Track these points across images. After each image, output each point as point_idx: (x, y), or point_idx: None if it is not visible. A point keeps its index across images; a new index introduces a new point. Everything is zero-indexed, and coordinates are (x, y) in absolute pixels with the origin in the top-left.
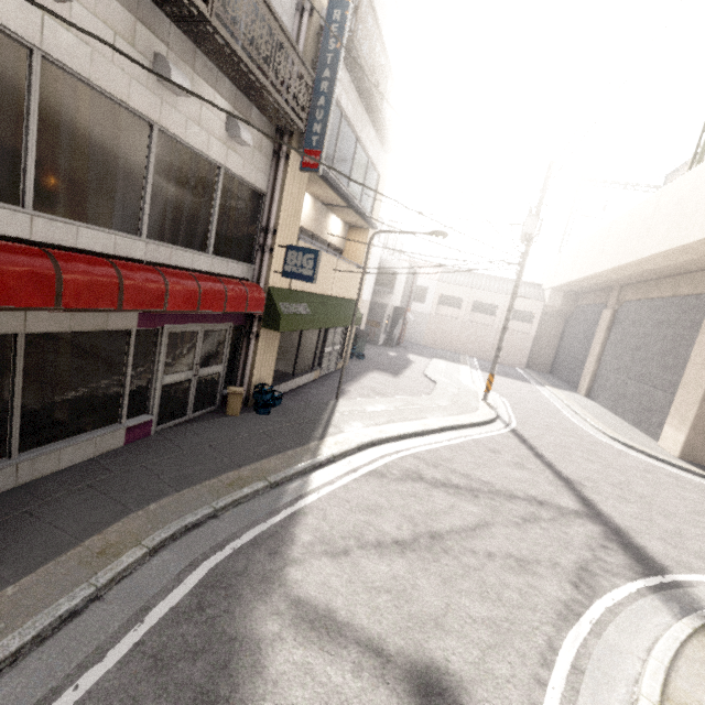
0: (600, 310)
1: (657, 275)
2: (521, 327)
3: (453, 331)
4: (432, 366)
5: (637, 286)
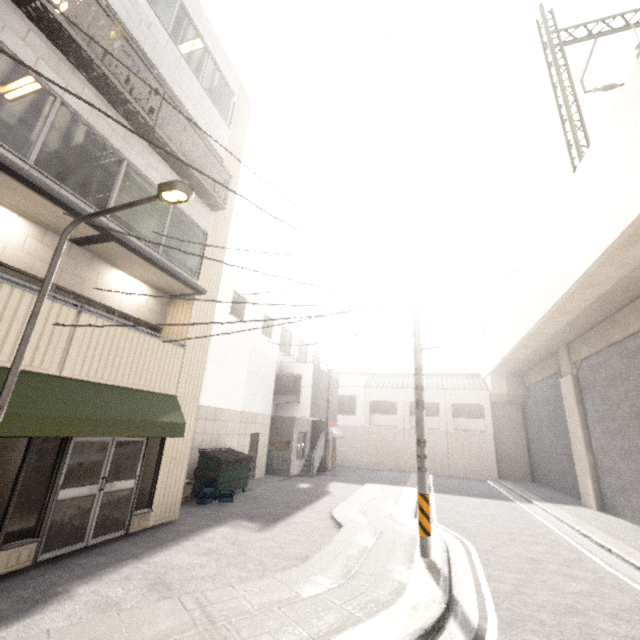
0: (556, 381)
1: (606, 311)
2: (473, 425)
3: (395, 442)
4: (356, 495)
5: (586, 337)
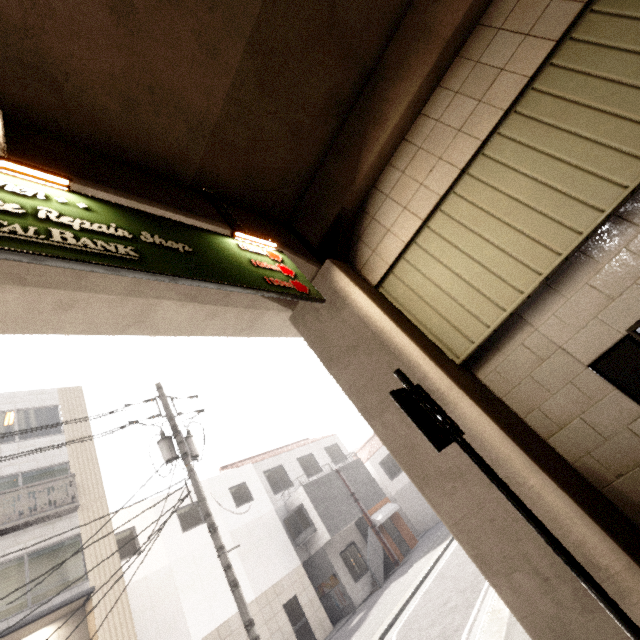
0: None
1: None
2: None
3: None
4: (375, 613)
5: None
